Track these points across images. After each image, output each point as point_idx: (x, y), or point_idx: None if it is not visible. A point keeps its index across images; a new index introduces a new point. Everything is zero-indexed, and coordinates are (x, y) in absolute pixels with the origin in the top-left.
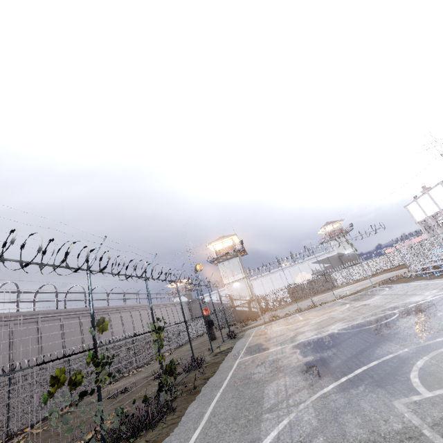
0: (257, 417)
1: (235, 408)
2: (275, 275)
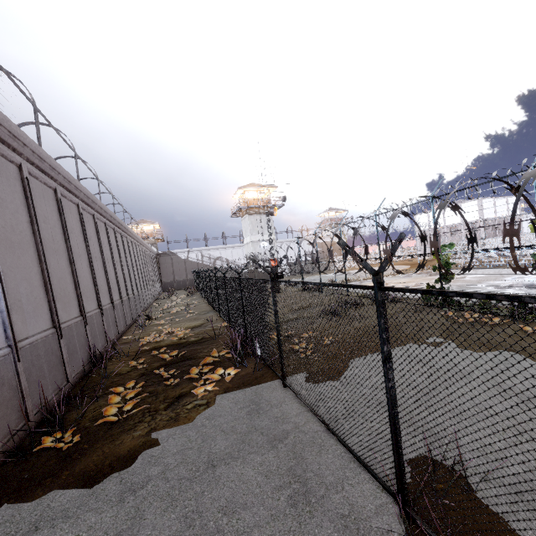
0: None
1: None
2: None
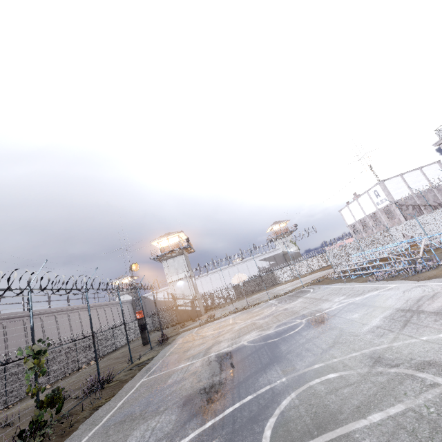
0: None
1: None
2: (224, 272)
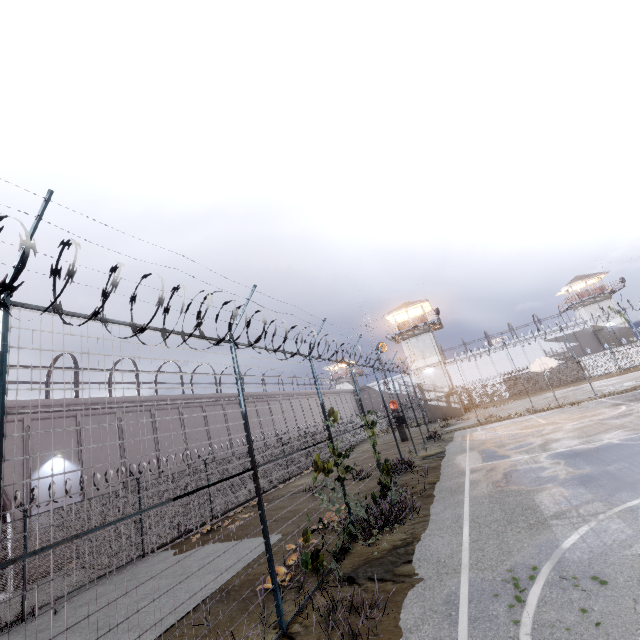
0: (541, 522)
1: (503, 512)
2: (483, 358)
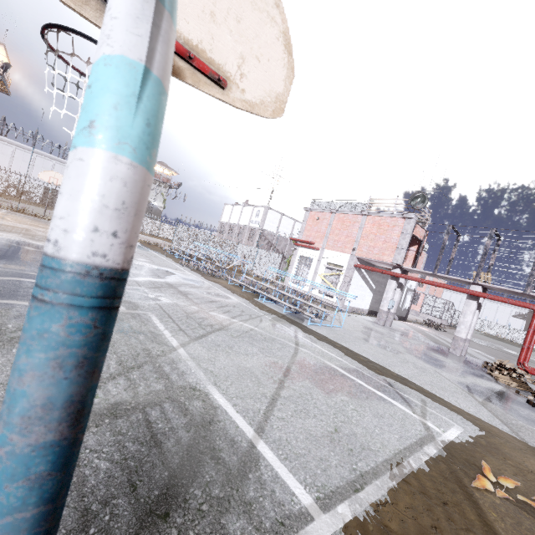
0: None
1: None
2: (45, 162)
